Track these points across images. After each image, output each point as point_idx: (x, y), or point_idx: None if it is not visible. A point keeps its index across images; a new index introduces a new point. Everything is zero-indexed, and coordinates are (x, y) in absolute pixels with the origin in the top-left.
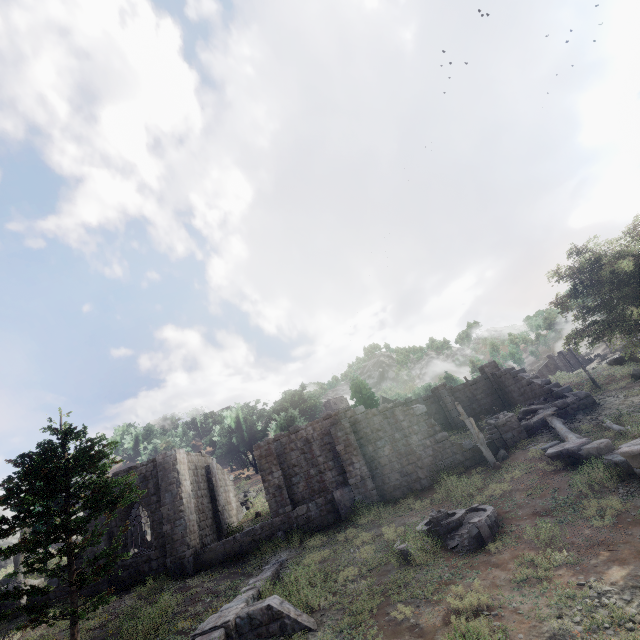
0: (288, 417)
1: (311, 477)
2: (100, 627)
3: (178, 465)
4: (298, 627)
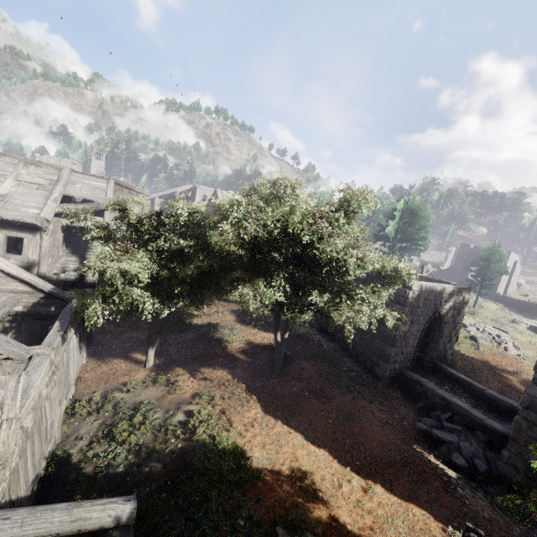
0: None
1: None
2: None
3: (508, 259)
4: None
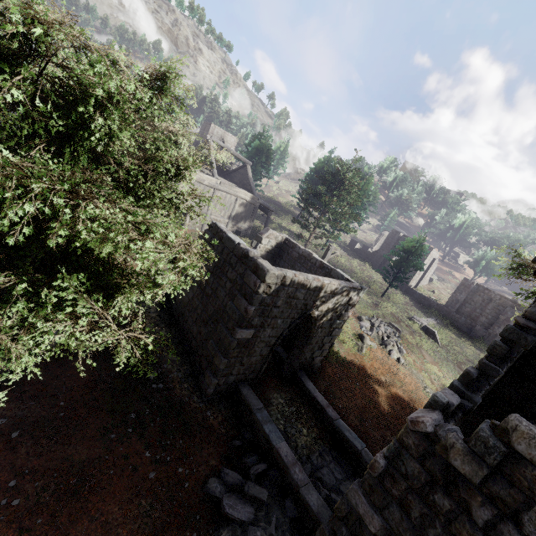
0: (496, 256)
1: (474, 311)
2: (381, 284)
3: (429, 255)
4: (436, 342)
